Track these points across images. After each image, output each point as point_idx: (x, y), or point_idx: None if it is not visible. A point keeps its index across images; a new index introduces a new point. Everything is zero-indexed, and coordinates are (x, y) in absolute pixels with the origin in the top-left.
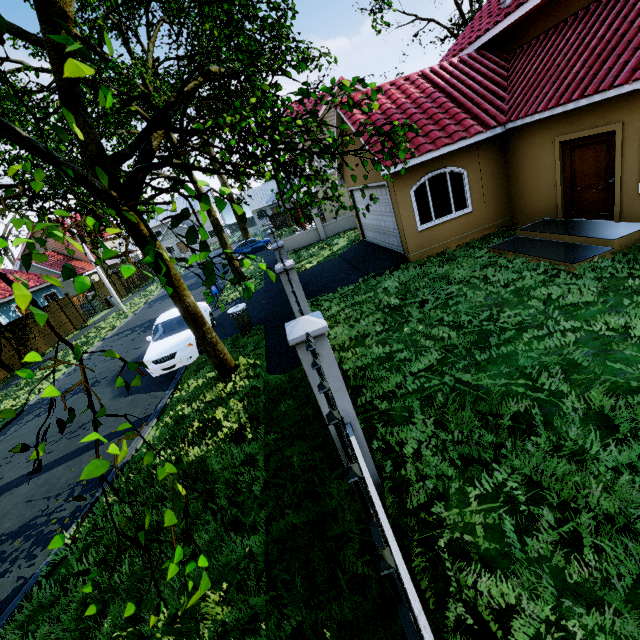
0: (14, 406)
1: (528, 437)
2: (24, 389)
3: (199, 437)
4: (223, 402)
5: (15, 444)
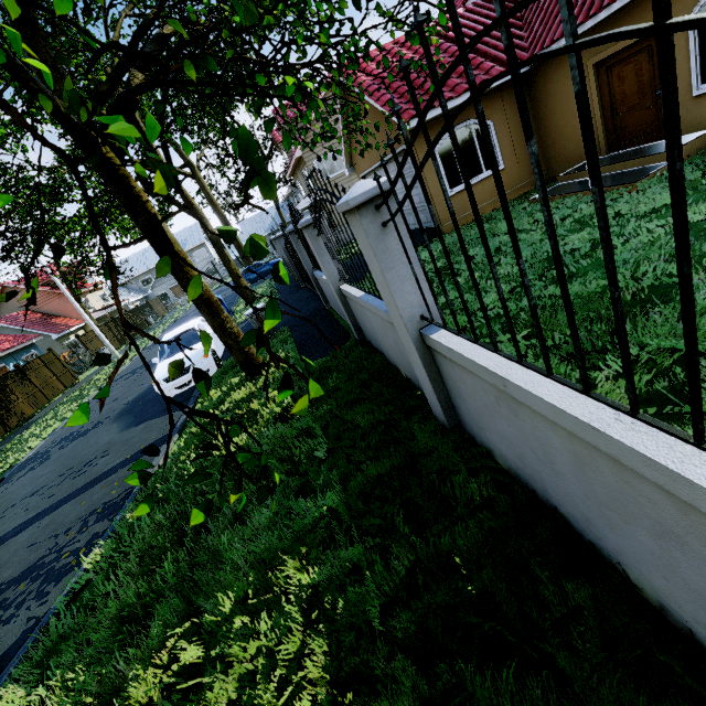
0: (1, 468)
1: (648, 315)
2: (11, 451)
3: None
4: (257, 396)
5: (7, 500)
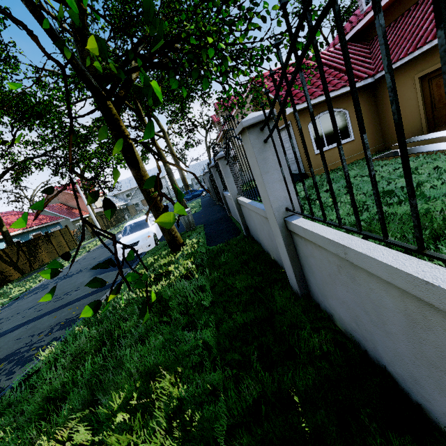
0: (20, 291)
1: None
2: (29, 281)
3: (155, 282)
4: (174, 263)
5: (16, 310)
